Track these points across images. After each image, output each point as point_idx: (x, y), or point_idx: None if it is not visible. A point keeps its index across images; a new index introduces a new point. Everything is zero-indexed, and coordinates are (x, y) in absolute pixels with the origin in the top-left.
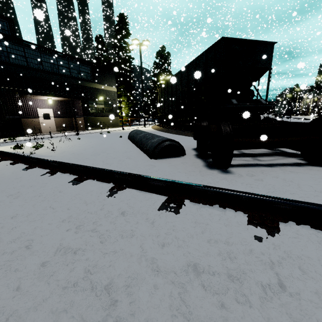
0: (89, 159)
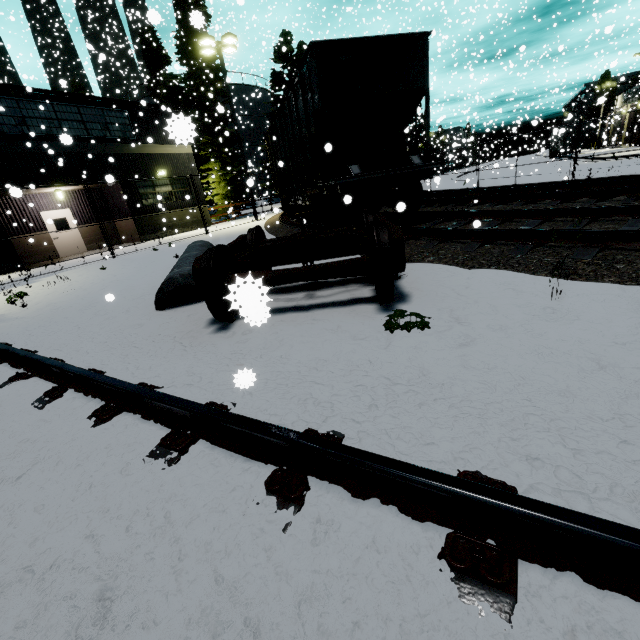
0: (67, 319)
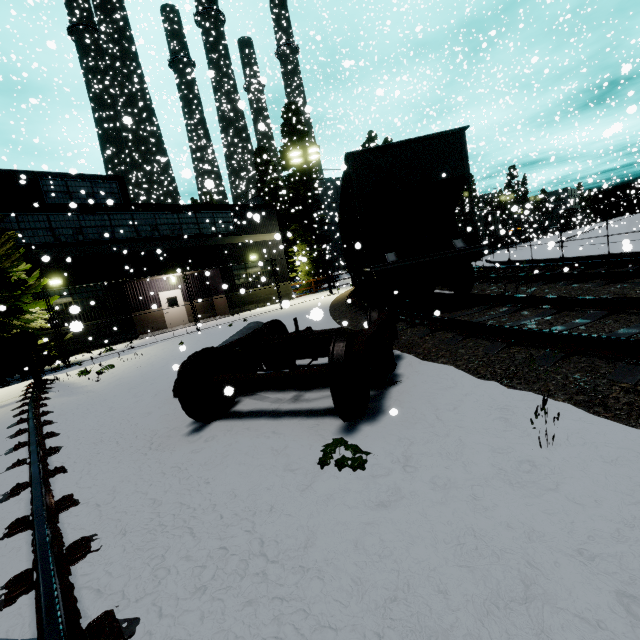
0: (114, 397)
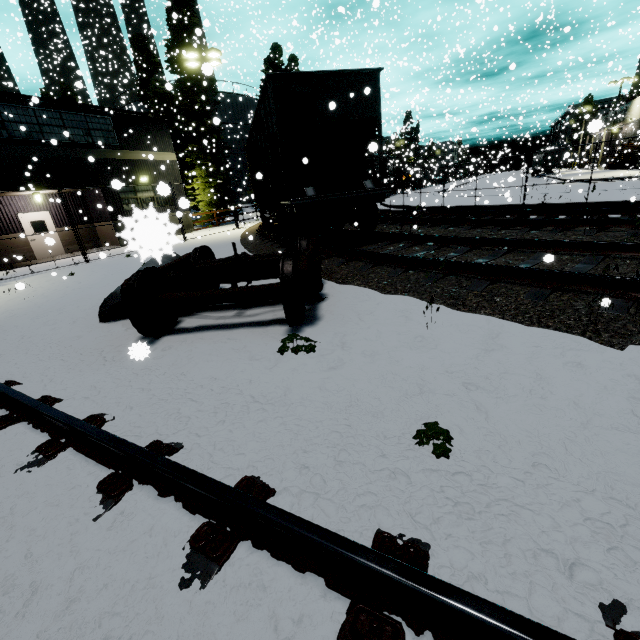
0: (17, 327)
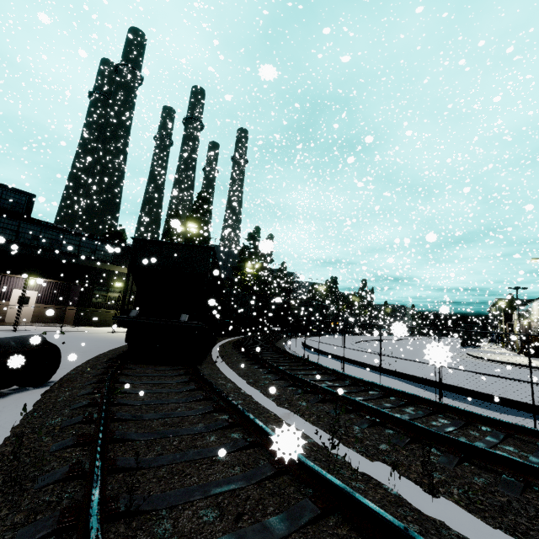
0: None
